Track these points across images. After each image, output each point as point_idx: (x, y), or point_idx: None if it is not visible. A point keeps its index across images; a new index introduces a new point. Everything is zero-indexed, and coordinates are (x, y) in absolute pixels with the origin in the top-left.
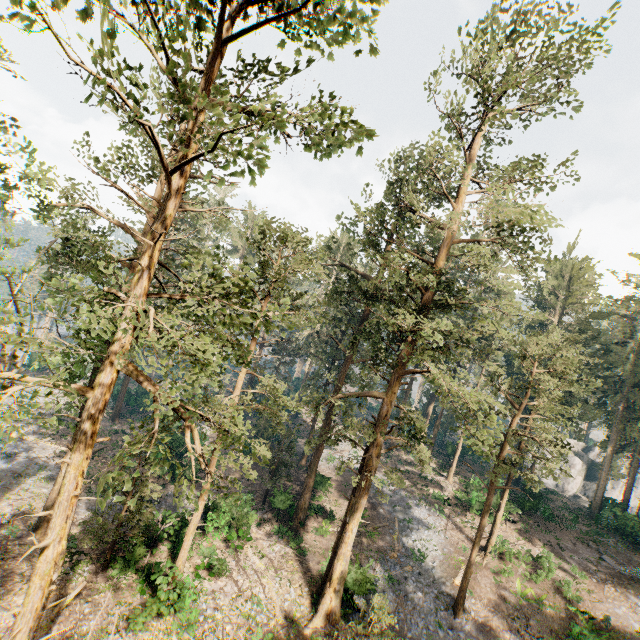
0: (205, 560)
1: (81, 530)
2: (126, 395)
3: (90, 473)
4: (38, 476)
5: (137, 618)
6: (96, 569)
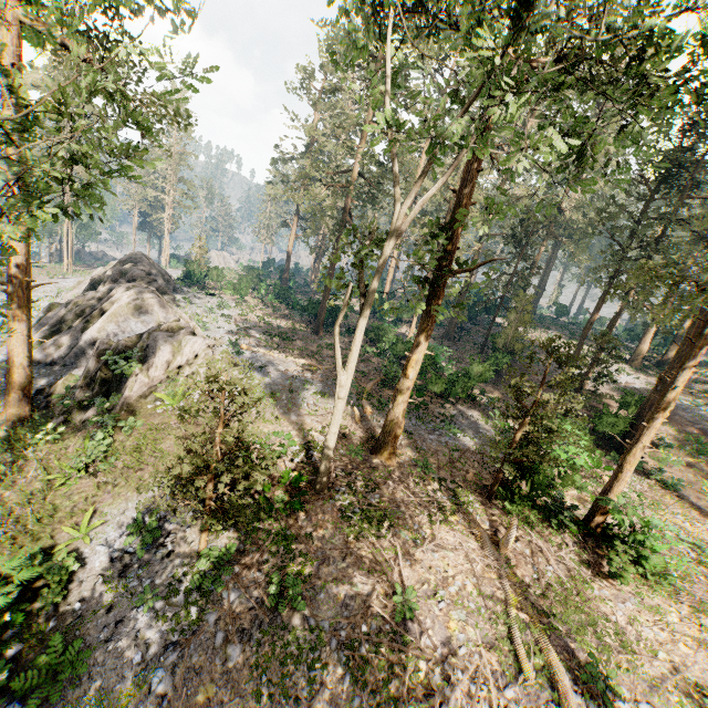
0: (577, 492)
1: (416, 453)
2: (318, 306)
3: (354, 389)
4: (308, 391)
5: (627, 569)
6: (482, 500)
